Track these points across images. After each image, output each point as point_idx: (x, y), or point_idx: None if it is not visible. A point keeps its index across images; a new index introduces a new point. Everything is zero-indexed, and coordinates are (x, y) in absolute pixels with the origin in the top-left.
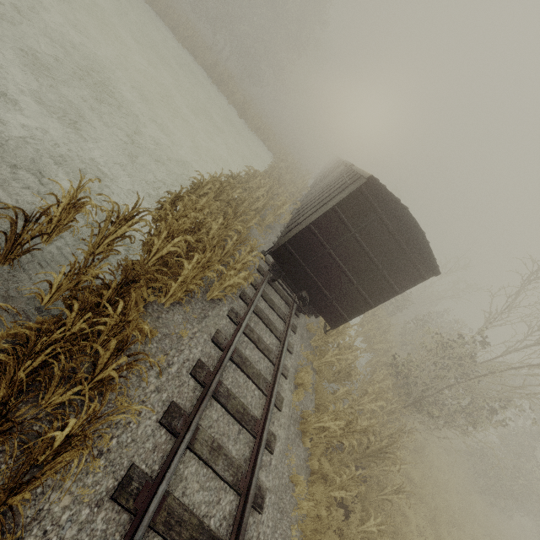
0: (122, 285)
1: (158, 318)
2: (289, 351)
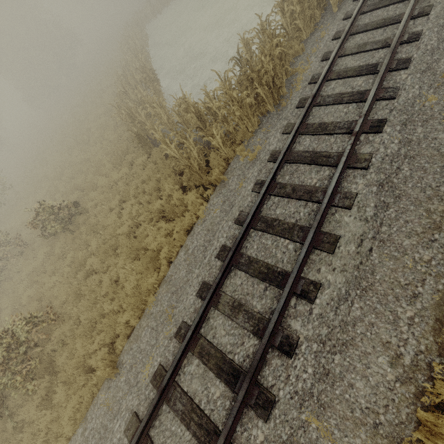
0: None
1: (305, 44)
2: None
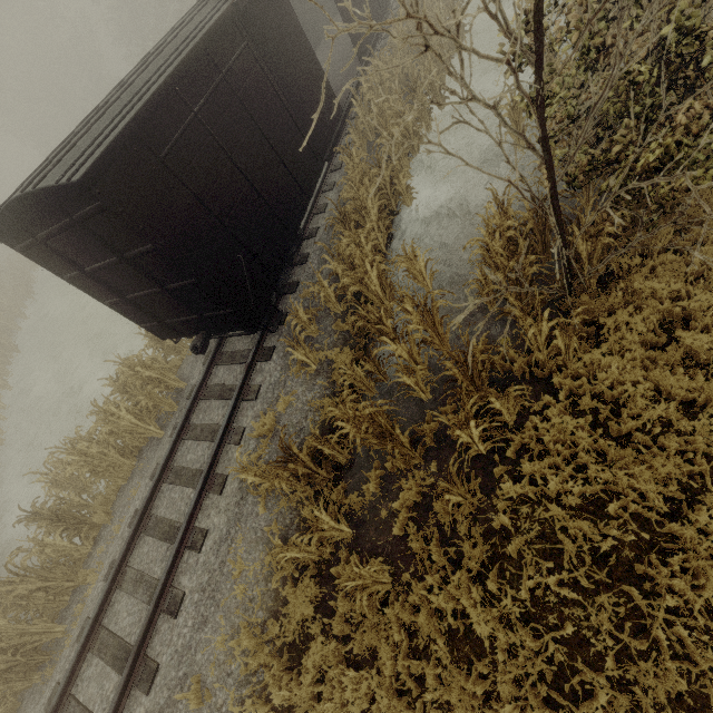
0: (56, 517)
1: (122, 496)
2: (250, 400)
